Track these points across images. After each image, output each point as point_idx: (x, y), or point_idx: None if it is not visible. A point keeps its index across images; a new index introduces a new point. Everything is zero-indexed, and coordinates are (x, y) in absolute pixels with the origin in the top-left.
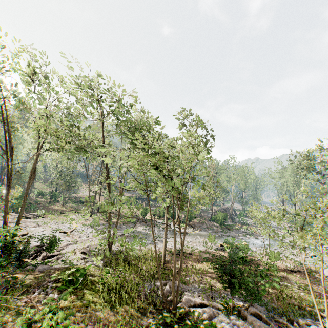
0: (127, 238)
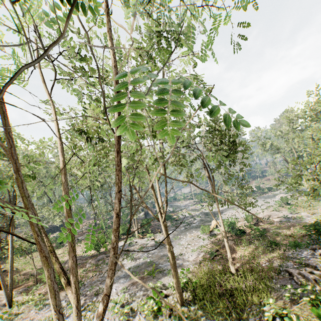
0: (147, 282)
